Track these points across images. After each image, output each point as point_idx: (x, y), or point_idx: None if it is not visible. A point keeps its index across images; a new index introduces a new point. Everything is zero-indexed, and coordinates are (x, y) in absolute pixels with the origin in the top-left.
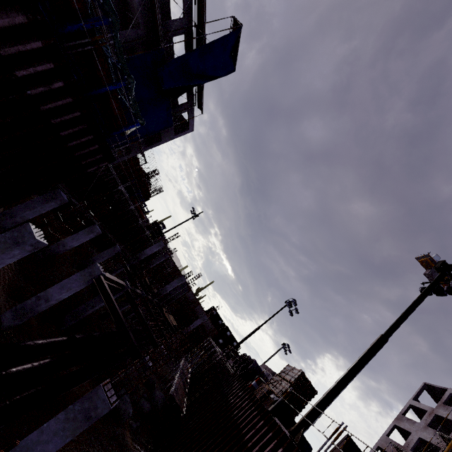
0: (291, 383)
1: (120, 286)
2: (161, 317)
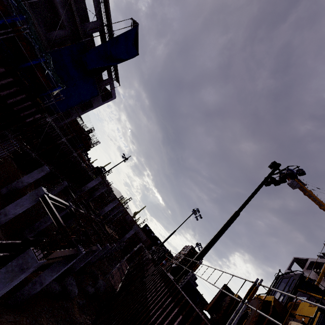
0: (185, 254)
1: (65, 206)
2: (102, 230)
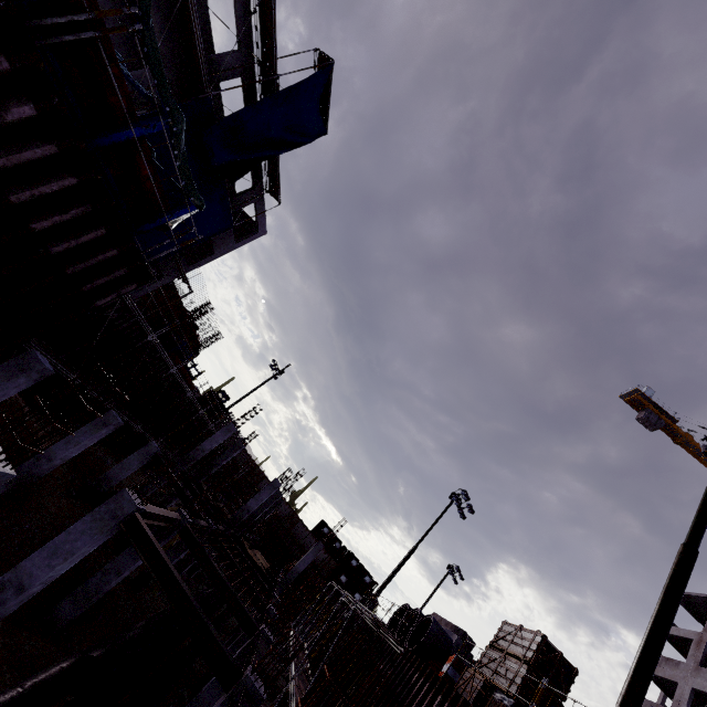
0: (528, 662)
1: (170, 522)
2: (245, 561)
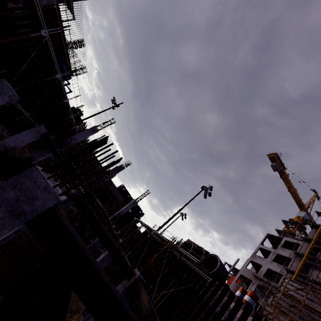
0: None
1: None
2: (98, 208)
